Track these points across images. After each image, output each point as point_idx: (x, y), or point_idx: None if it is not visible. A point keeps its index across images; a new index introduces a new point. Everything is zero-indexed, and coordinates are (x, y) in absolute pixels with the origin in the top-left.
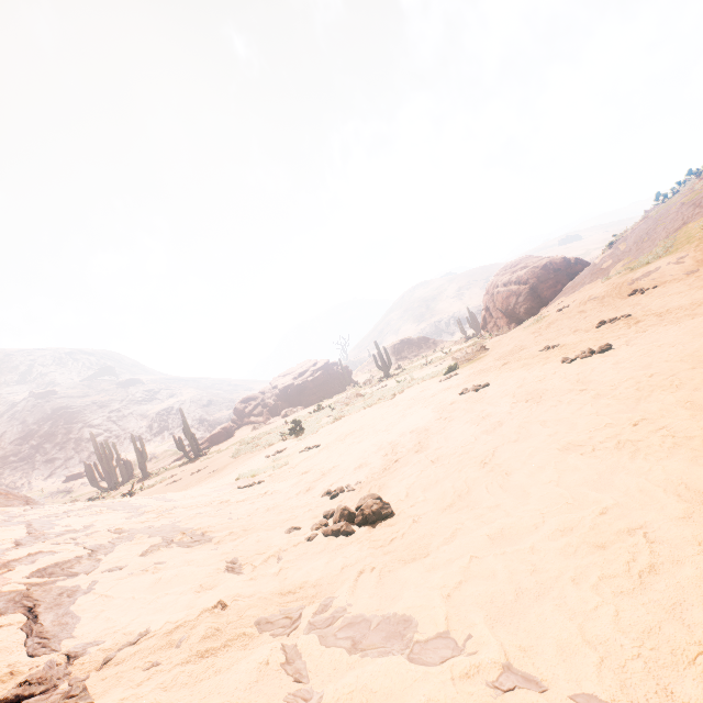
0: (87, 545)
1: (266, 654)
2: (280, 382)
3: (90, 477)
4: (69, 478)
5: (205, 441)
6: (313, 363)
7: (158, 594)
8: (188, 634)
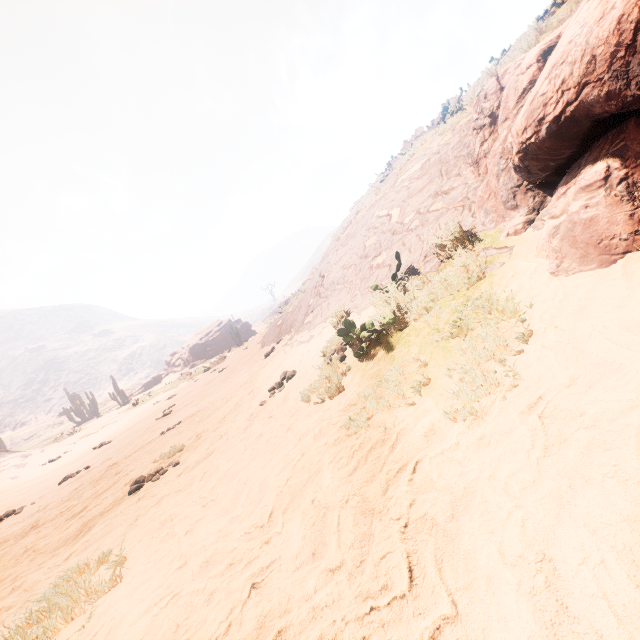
0: (2, 469)
1: (3, 480)
2: (191, 342)
3: (68, 416)
4: (61, 414)
5: (141, 387)
6: (217, 324)
7: (4, 476)
8: (0, 479)
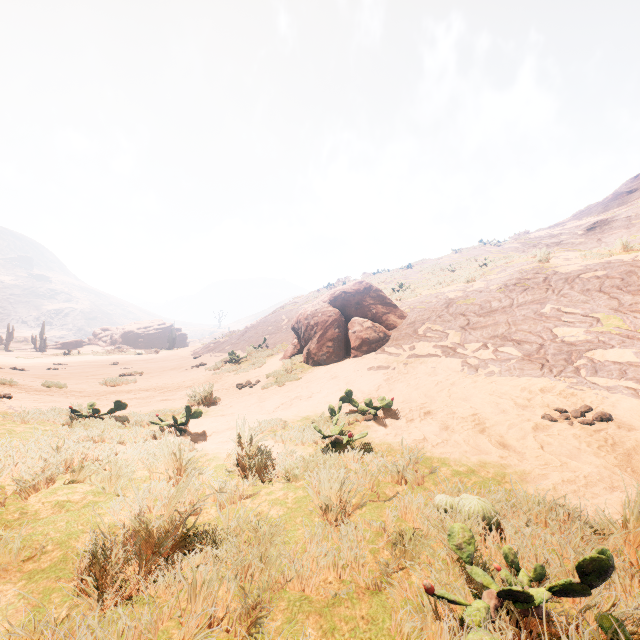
0: None
1: None
2: (128, 327)
3: None
4: None
5: (59, 344)
6: (159, 323)
7: None
8: None
